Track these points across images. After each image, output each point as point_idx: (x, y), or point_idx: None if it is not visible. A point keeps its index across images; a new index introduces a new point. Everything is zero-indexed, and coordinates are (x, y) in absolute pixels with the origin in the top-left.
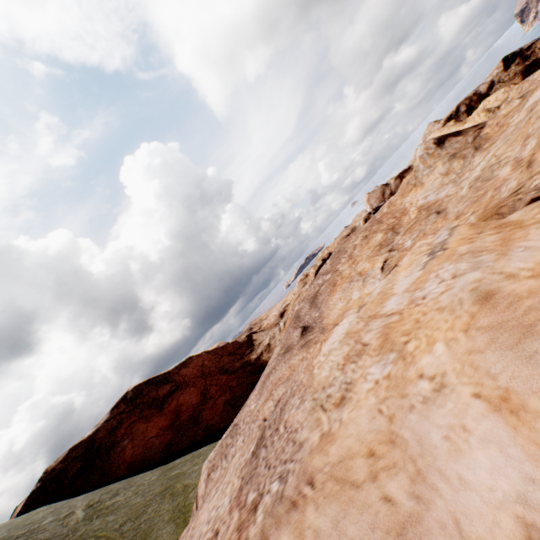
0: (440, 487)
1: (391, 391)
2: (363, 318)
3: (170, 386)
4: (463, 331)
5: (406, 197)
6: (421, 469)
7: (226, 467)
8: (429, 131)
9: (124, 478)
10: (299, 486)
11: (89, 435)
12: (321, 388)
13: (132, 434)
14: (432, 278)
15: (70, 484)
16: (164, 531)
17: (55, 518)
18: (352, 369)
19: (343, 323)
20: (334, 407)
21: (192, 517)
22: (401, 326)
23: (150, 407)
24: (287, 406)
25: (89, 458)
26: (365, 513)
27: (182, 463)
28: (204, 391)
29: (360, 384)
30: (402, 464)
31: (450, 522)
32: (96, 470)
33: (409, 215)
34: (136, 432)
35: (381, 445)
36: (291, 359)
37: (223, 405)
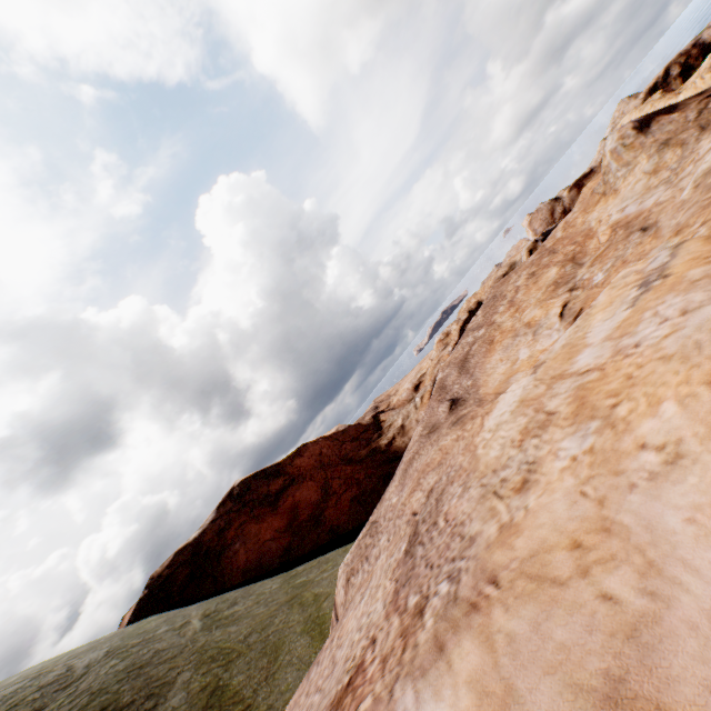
0: (686, 580)
1: (597, 469)
2: (543, 380)
3: (282, 480)
4: (706, 383)
5: (590, 213)
6: (654, 560)
7: (369, 570)
8: (621, 112)
9: (240, 587)
10: (478, 586)
11: (195, 538)
12: (490, 472)
13: (243, 536)
14: (648, 318)
15: (180, 592)
16: (297, 644)
17: (170, 627)
18: (534, 446)
19: (513, 390)
20: (514, 493)
21: (334, 627)
22: (603, 385)
23: (261, 505)
24: (444, 495)
25: (197, 563)
26: (577, 614)
27: (307, 570)
28: (325, 485)
29: (549, 463)
30: (623, 556)
31: (705, 622)
32: (207, 577)
33: (598, 238)
34: (248, 534)
35: (590, 535)
36: (440, 439)
37: (349, 502)
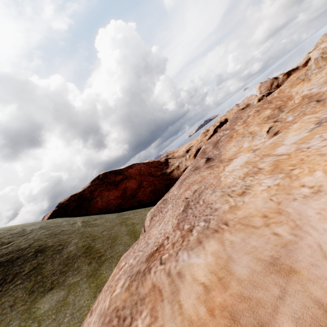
0: (311, 232)
1: (279, 191)
2: (258, 155)
3: (122, 177)
4: None
5: (294, 88)
6: (299, 224)
7: (162, 216)
8: (322, 40)
9: (98, 214)
10: (219, 224)
11: (80, 192)
12: (226, 187)
13: (101, 195)
14: (316, 138)
15: (71, 211)
16: (124, 238)
17: (68, 223)
18: (250, 180)
19: (241, 157)
20: (238, 196)
21: (145, 233)
22: (288, 161)
23: (111, 185)
24: (203, 193)
25: (80, 202)
26: (262, 238)
27: (128, 214)
28: (140, 183)
29: (256, 187)
30: (285, 222)
31: (315, 245)
32: (83, 208)
33: (294, 100)
34: (103, 195)
35: (272, 214)
36: (201, 172)
37: (149, 192)
